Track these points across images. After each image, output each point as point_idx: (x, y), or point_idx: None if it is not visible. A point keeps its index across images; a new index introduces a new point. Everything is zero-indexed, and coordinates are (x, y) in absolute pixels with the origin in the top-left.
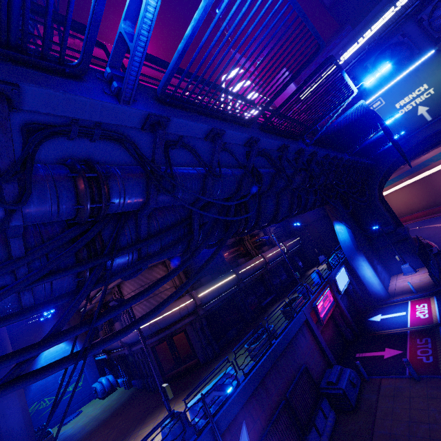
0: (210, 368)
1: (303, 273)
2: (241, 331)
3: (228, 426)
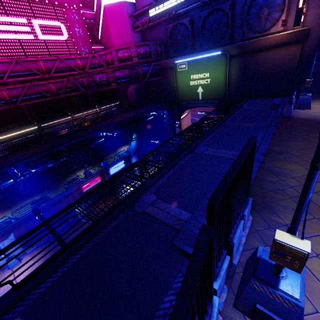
0: (22, 201)
1: (118, 147)
2: (54, 181)
3: (3, 235)
